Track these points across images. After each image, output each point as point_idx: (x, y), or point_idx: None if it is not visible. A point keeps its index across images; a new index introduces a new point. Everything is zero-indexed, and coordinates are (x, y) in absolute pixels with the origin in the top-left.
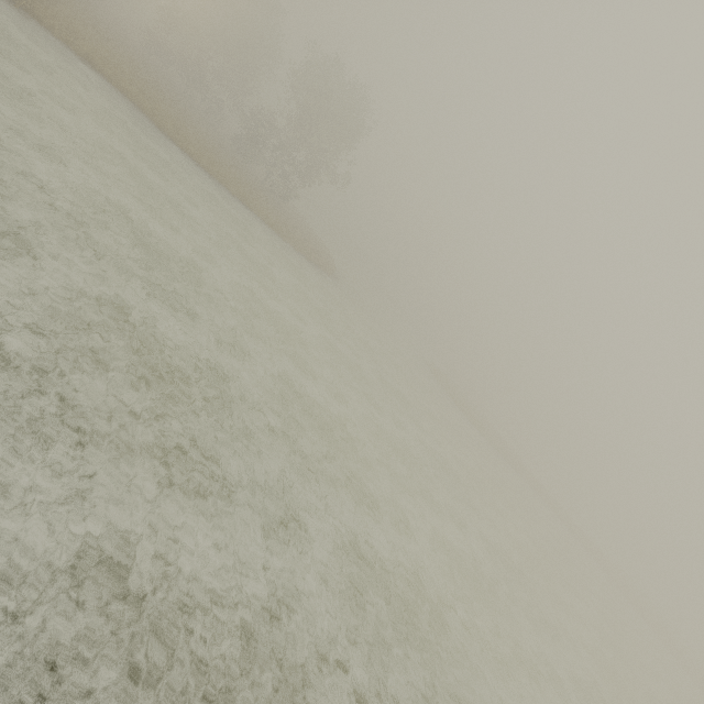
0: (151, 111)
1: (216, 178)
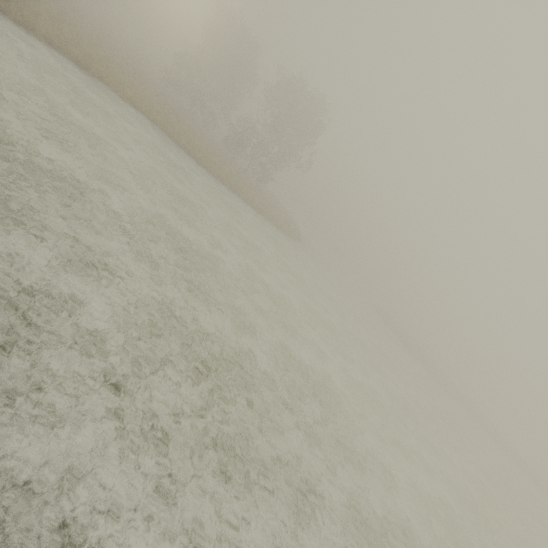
0: (172, 132)
1: (215, 175)
